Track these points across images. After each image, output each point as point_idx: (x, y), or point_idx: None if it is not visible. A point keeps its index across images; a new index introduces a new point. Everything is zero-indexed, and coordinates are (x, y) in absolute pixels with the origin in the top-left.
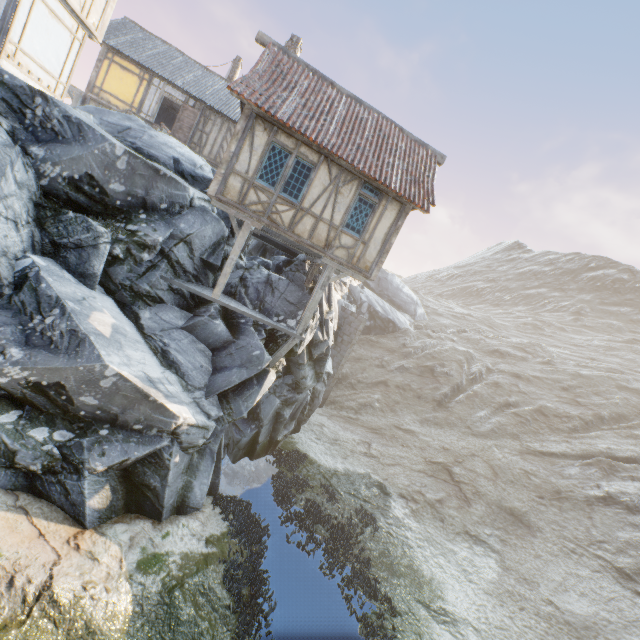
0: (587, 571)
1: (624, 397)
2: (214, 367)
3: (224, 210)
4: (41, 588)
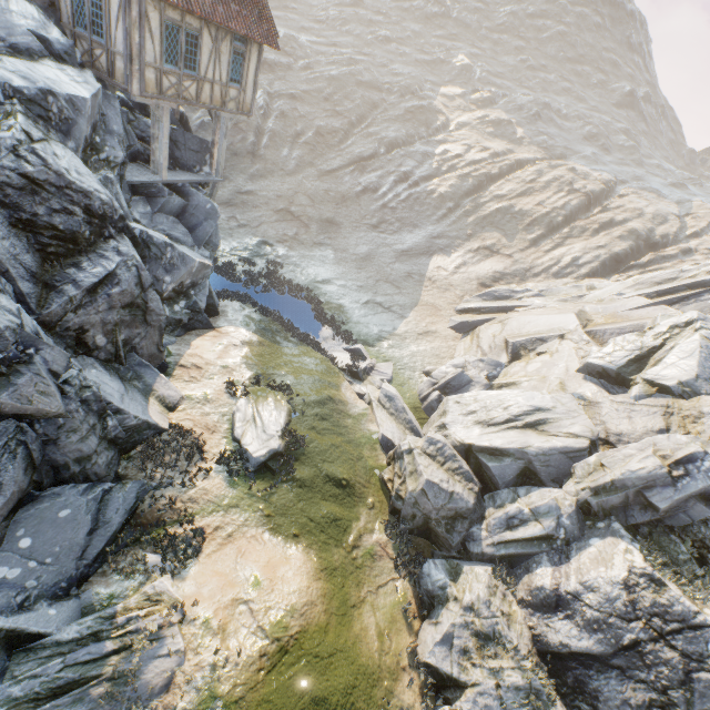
0: (363, 234)
1: (362, 95)
2: (188, 228)
3: (148, 103)
4: (241, 343)
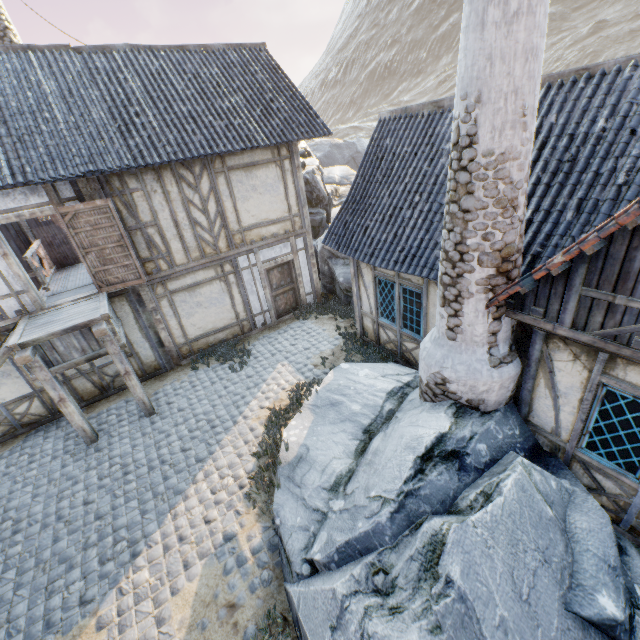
0: None
1: None
2: None
3: None
4: None
